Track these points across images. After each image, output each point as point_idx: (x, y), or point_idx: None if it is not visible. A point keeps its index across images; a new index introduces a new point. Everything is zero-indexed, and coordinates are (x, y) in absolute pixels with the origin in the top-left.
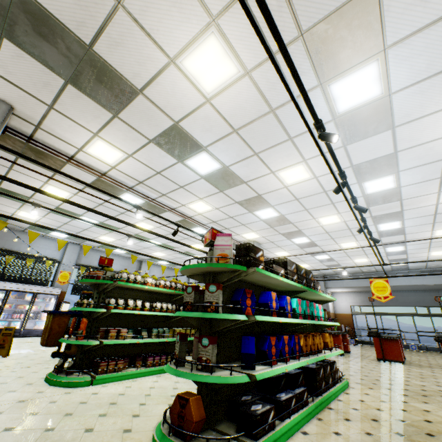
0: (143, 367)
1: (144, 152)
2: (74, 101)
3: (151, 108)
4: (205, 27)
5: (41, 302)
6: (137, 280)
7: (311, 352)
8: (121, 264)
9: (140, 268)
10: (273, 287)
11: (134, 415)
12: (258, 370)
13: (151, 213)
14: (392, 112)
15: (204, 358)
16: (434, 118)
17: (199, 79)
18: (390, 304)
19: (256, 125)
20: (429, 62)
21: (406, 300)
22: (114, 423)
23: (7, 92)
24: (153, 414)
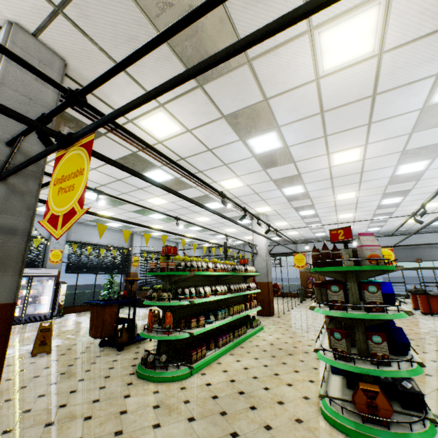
0: (216, 348)
1: (207, 128)
2: (158, 63)
3: (249, 80)
4: None
5: (35, 285)
6: (205, 268)
7: None
8: (113, 237)
9: (132, 241)
10: None
11: (278, 402)
12: (409, 355)
13: (231, 200)
14: None
15: (379, 353)
16: None
17: (325, 55)
18: None
19: (347, 108)
20: None
21: None
22: (276, 415)
23: (68, 42)
24: (291, 398)
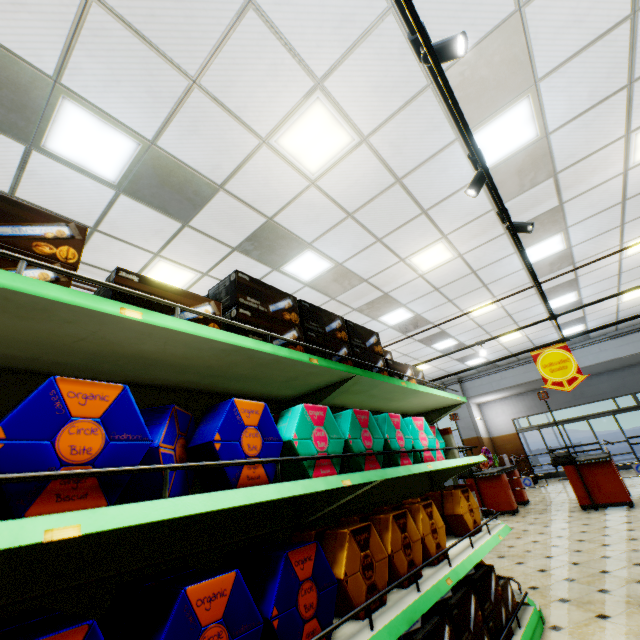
0: None
1: None
2: None
3: None
4: None
5: None
6: None
7: (385, 593)
8: None
9: None
10: (234, 386)
11: None
12: None
13: None
14: None
15: None
16: None
17: None
18: (574, 404)
19: None
20: None
21: (596, 390)
22: None
23: None
24: None
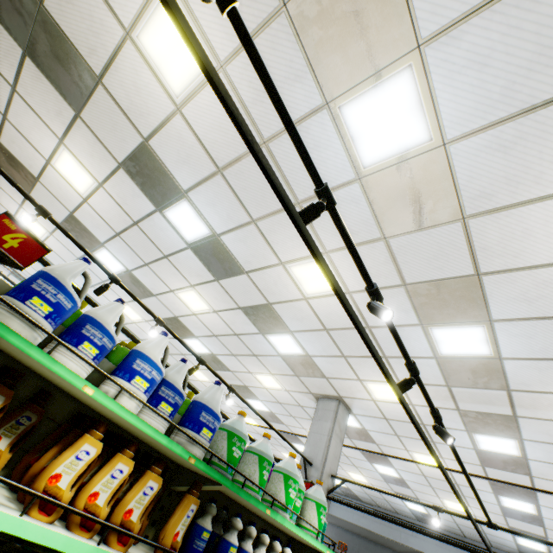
0: None
1: None
2: None
3: None
4: (20, 207)
5: None
6: None
7: None
8: None
9: None
10: None
11: None
12: None
13: None
14: (143, 283)
15: None
16: (171, 296)
17: (32, 229)
18: None
19: None
20: (131, 258)
21: None
22: None
23: None
24: None
